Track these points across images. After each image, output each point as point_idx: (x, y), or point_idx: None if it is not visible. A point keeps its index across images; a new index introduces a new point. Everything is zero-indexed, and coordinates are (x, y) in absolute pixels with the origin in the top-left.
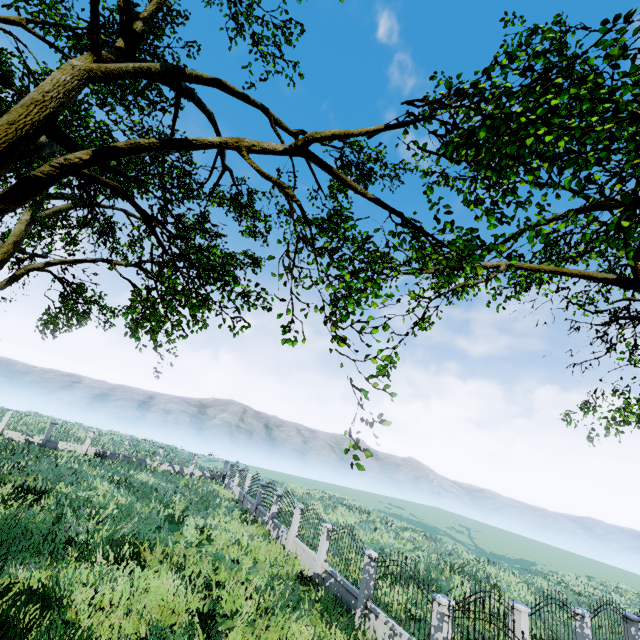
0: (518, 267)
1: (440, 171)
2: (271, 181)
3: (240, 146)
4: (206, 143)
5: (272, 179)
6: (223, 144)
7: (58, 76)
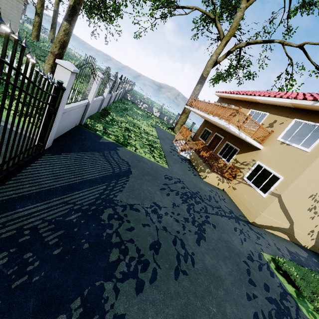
0: (198, 10)
1: None
2: None
3: None
4: None
5: None
6: None
7: None
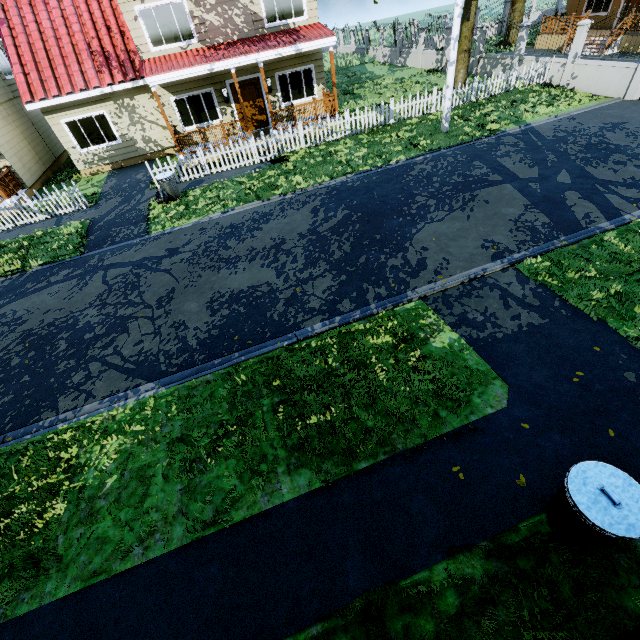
0: None
1: None
2: None
3: None
4: None
5: None
6: None
7: None
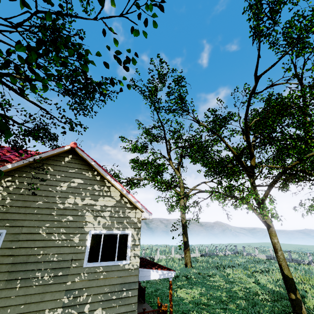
0: None
1: None
2: None
3: None
4: None
5: None
6: None
7: None
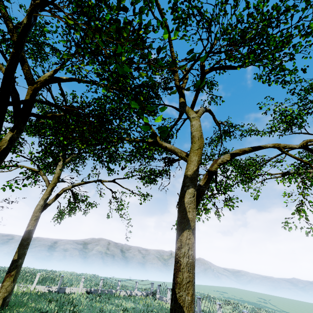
0: None
1: (262, 131)
2: (303, 162)
3: (279, 147)
4: (267, 147)
5: (303, 161)
6: (273, 146)
7: (198, 123)
